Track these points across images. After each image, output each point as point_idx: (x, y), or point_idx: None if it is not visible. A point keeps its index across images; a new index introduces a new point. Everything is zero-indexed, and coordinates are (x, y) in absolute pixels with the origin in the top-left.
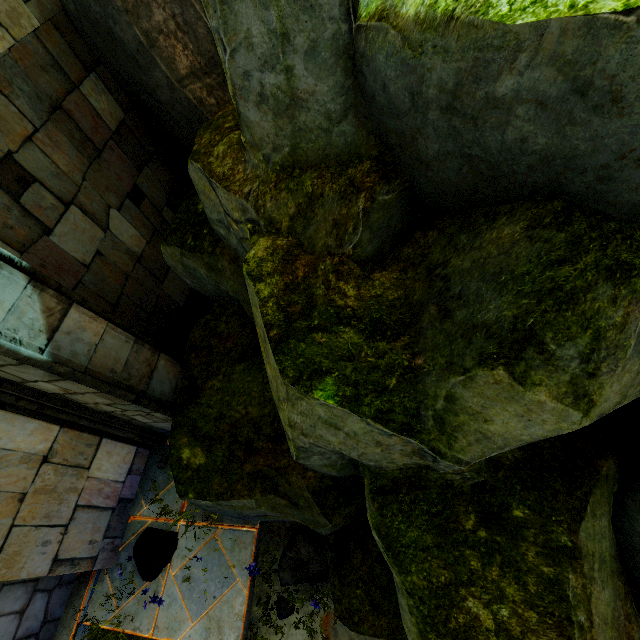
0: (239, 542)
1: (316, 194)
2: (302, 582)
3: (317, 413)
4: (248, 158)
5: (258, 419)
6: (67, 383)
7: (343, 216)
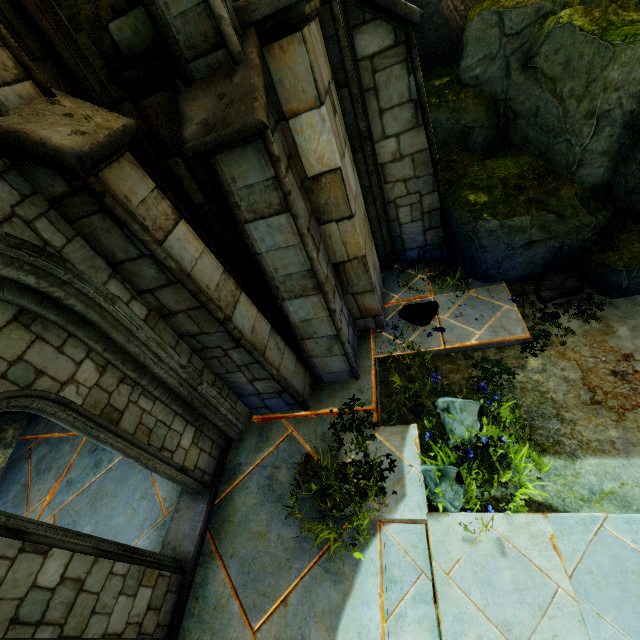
0: (494, 291)
1: None
2: (563, 294)
3: (637, 55)
4: None
5: (520, 173)
6: (409, 137)
7: None
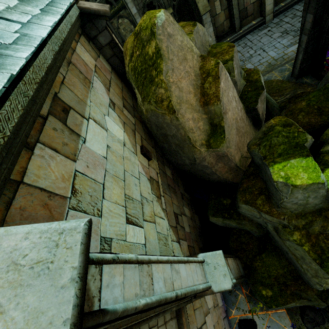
0: (281, 317)
1: (313, 220)
2: (316, 326)
3: None
4: (280, 209)
5: (284, 274)
6: None
7: (325, 225)
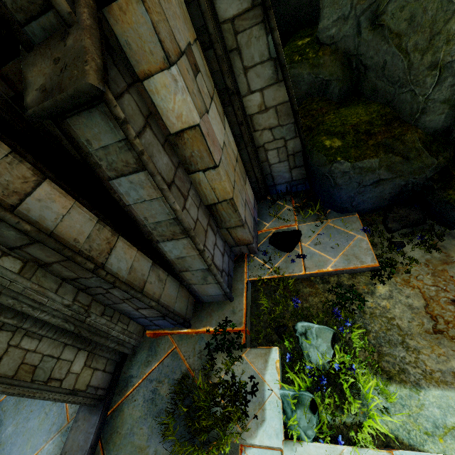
0: (348, 222)
1: None
2: (407, 226)
3: None
4: None
5: (370, 120)
6: (272, 91)
7: None
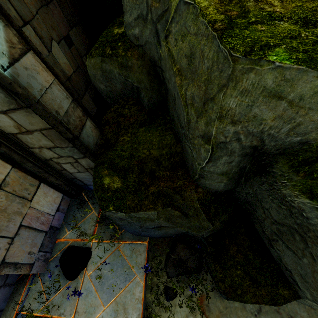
0: (135, 251)
1: None
2: (183, 274)
3: (263, 84)
4: None
5: (158, 157)
6: (21, 115)
7: None
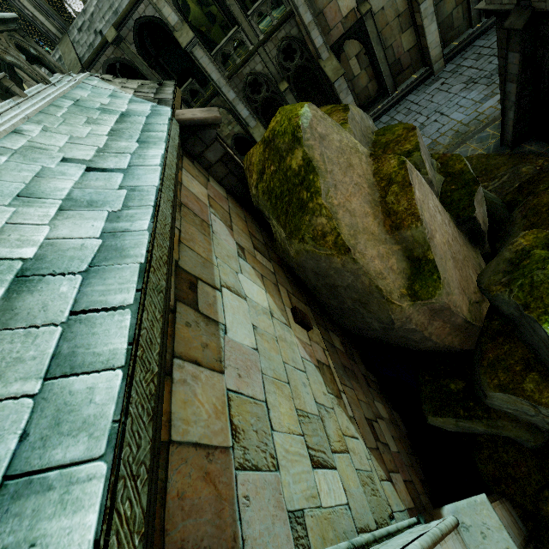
0: None
1: None
2: None
3: None
4: None
5: None
6: None
7: None
